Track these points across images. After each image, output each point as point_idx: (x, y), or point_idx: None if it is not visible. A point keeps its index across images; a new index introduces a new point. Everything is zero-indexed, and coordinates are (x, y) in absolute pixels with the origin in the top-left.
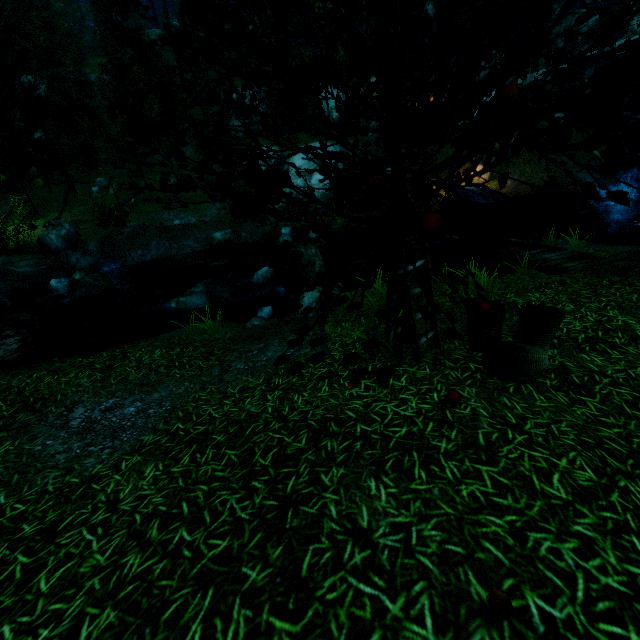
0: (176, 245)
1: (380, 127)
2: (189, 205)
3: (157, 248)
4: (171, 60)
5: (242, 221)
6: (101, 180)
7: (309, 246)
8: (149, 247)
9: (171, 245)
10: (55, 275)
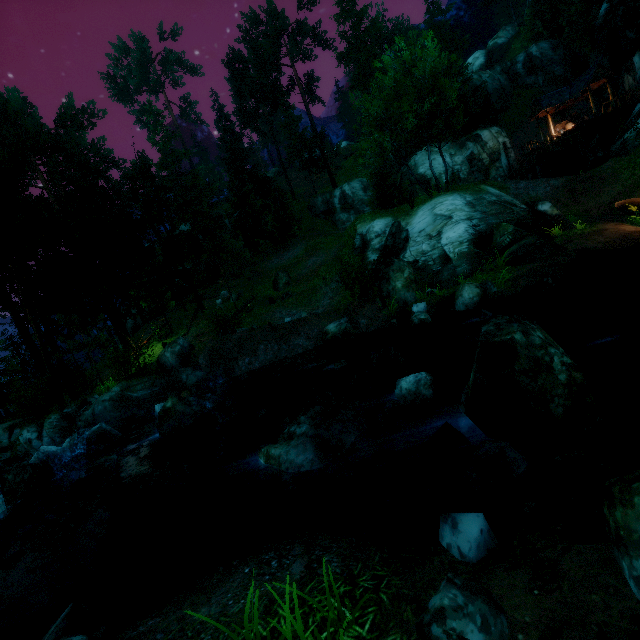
0: (285, 346)
1: (502, 176)
2: (301, 300)
3: (265, 353)
4: (284, 186)
5: (359, 305)
6: (224, 292)
7: (522, 324)
8: (256, 353)
9: (280, 347)
10: (167, 396)
